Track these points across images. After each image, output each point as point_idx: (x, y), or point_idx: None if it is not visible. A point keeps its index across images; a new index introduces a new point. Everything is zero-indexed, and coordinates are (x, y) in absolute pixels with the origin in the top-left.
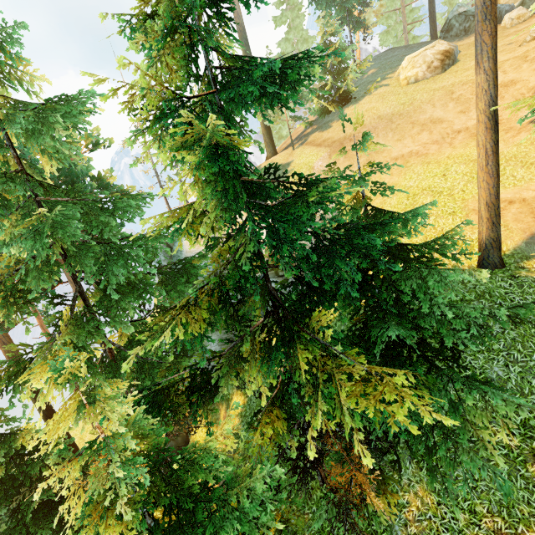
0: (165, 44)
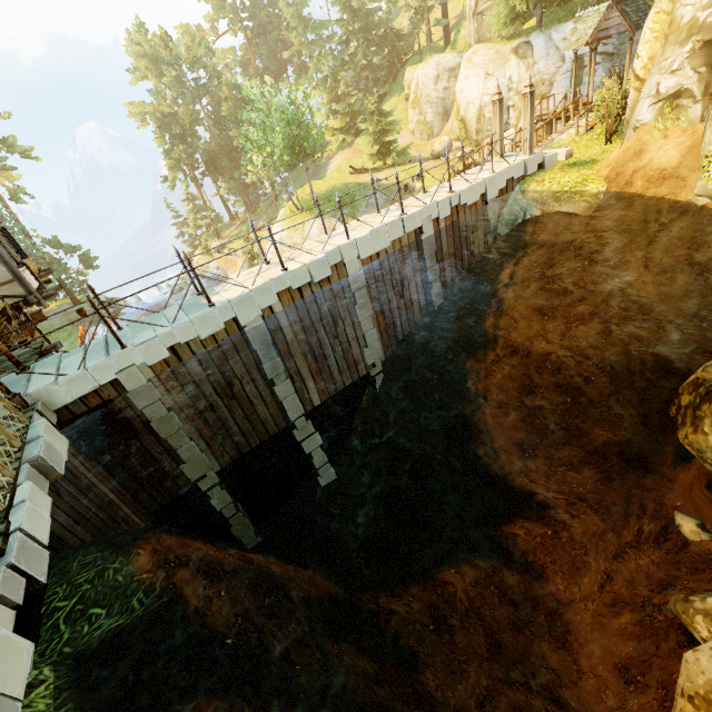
0: None
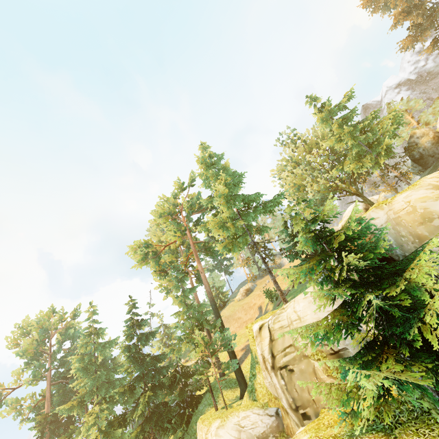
0: (128, 337)
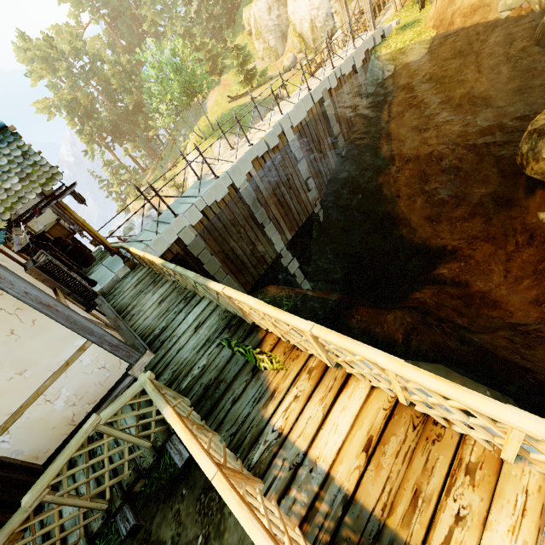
0: None
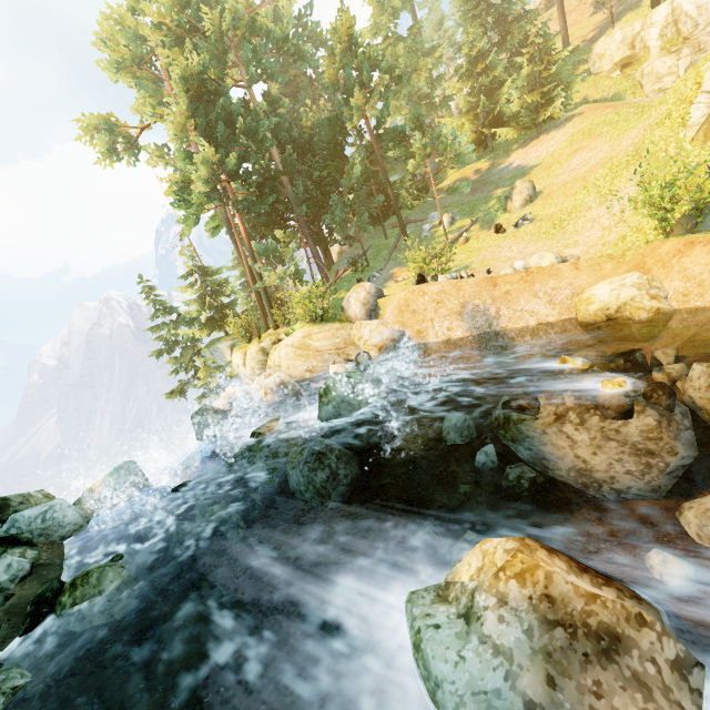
0: None
